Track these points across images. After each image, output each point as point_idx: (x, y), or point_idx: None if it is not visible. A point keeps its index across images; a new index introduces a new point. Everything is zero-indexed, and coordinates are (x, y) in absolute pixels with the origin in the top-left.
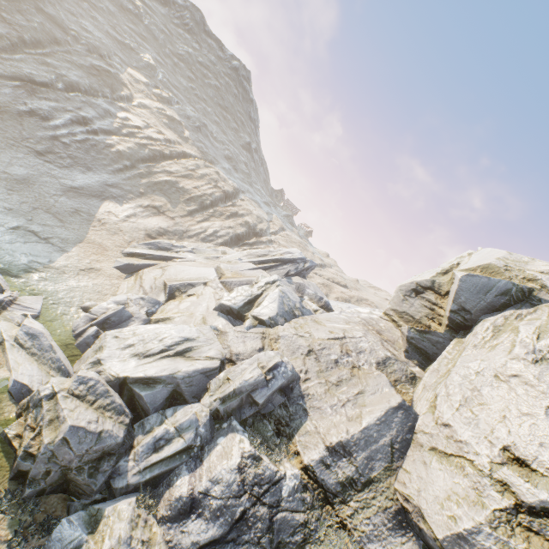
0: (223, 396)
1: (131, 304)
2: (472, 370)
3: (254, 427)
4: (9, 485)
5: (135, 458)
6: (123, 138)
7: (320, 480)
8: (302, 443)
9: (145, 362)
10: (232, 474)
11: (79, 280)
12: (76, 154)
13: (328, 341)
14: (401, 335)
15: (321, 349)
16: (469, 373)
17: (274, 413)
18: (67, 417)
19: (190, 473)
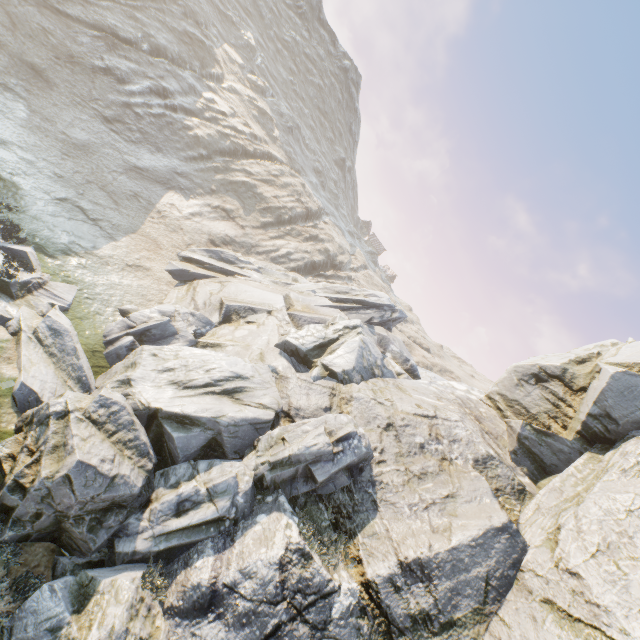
0: (274, 461)
1: (178, 318)
2: (621, 505)
3: (305, 510)
4: None
5: (151, 518)
6: (205, 122)
7: (384, 606)
8: (366, 547)
9: (184, 394)
10: (271, 570)
11: (123, 276)
12: (148, 130)
13: (415, 418)
14: (508, 430)
15: (404, 425)
16: (616, 509)
17: (334, 496)
18: (76, 447)
19: (216, 553)
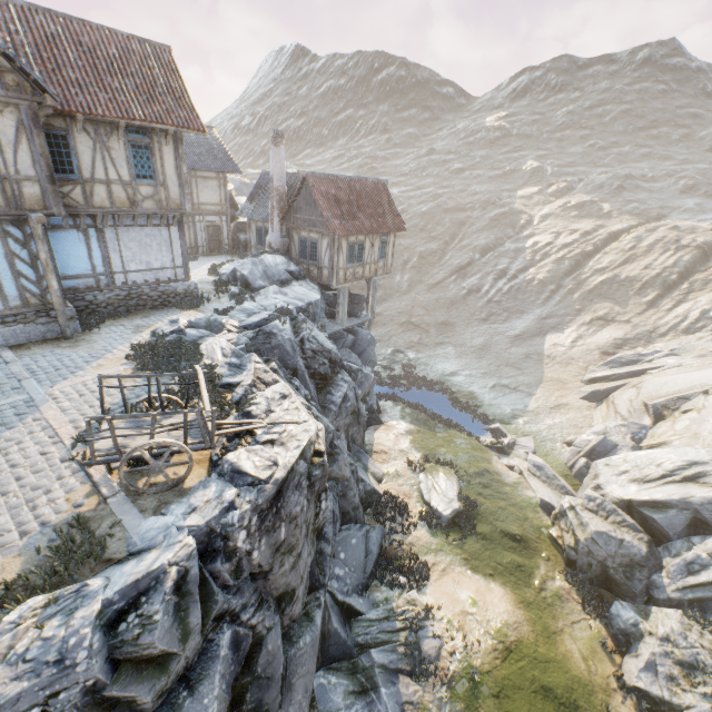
0: None
1: (611, 432)
2: None
3: None
4: (565, 568)
5: (668, 576)
6: (539, 265)
7: None
8: None
9: (645, 487)
10: None
11: (552, 417)
12: (507, 306)
13: None
14: None
15: None
16: None
17: None
18: (588, 522)
19: None
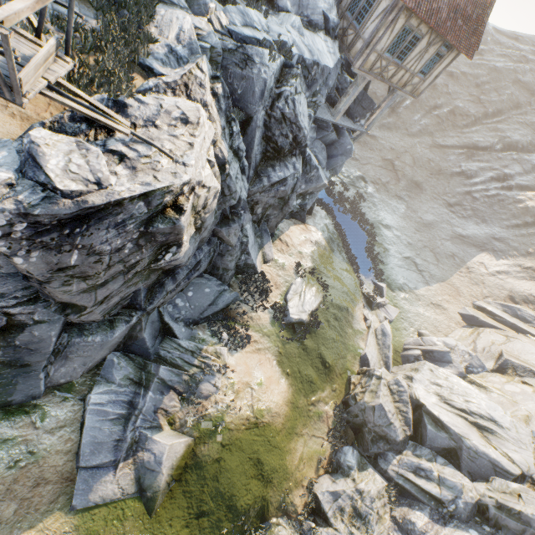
0: (501, 502)
1: (456, 351)
2: None
3: None
4: (340, 403)
5: (399, 461)
6: None
7: None
8: None
9: (442, 406)
10: None
11: (426, 309)
12: (479, 207)
13: None
14: None
15: None
16: None
17: None
18: (380, 396)
19: (430, 519)
